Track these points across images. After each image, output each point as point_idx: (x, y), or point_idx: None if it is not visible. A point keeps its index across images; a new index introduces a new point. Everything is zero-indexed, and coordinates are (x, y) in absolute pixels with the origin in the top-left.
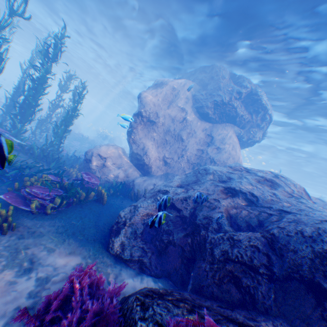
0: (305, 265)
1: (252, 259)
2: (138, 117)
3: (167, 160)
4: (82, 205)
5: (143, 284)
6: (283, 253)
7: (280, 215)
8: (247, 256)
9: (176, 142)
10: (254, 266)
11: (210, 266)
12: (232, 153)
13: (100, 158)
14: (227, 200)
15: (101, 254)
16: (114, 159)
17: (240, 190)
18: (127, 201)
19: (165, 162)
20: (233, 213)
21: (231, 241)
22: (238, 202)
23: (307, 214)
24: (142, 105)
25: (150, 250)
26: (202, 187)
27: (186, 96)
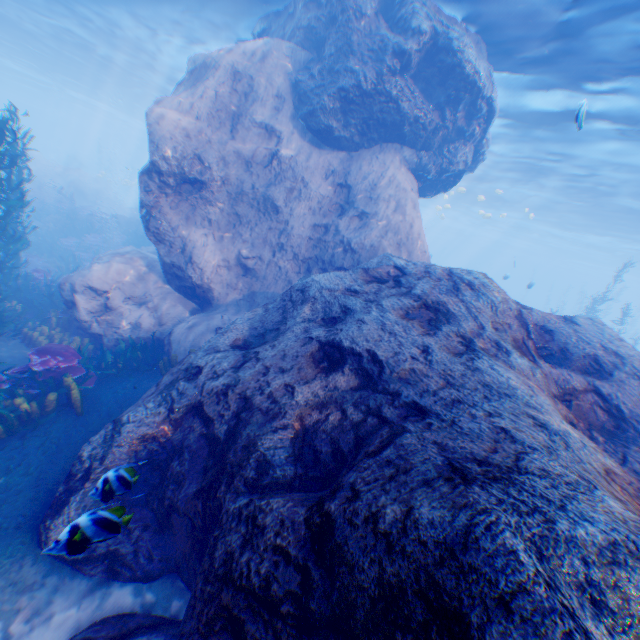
0: (362, 612)
1: (270, 583)
2: (153, 177)
3: (249, 264)
4: (25, 430)
5: (102, 611)
6: (336, 568)
7: (395, 431)
8: (260, 577)
9: (264, 219)
10: (271, 599)
11: (203, 587)
12: (395, 220)
13: (95, 293)
14: (312, 383)
15: (19, 562)
16: (127, 288)
17: (353, 348)
18: (154, 383)
19: (246, 269)
20: (310, 424)
21: (250, 527)
22: (337, 385)
23: (456, 424)
24: (154, 145)
25: (140, 523)
26: (275, 350)
27: (275, 90)
